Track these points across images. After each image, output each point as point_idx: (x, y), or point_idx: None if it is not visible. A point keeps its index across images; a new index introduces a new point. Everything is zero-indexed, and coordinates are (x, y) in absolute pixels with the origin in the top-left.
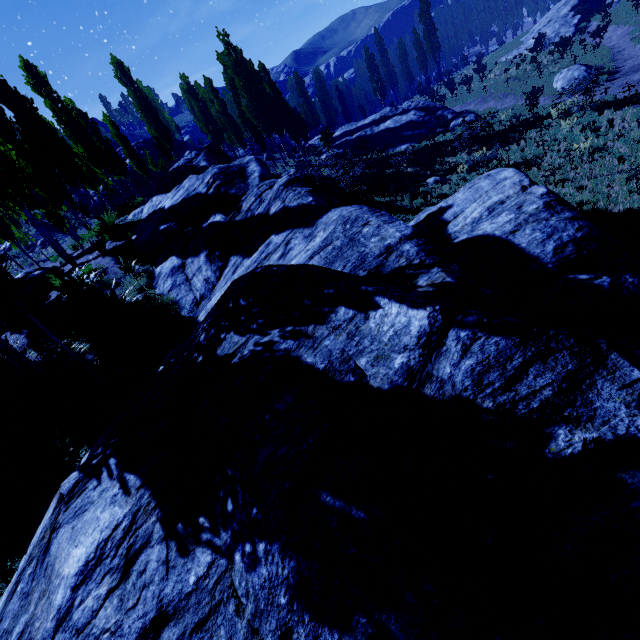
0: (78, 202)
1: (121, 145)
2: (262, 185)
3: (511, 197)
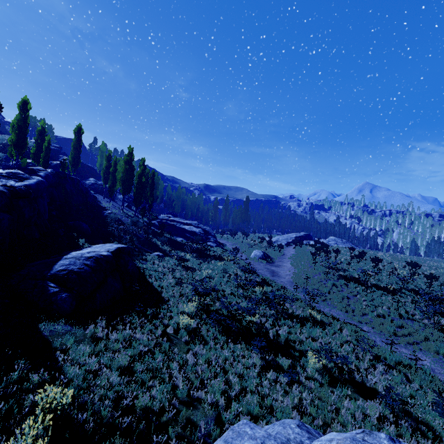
0: (4, 158)
1: (44, 150)
2: (5, 182)
3: (99, 252)
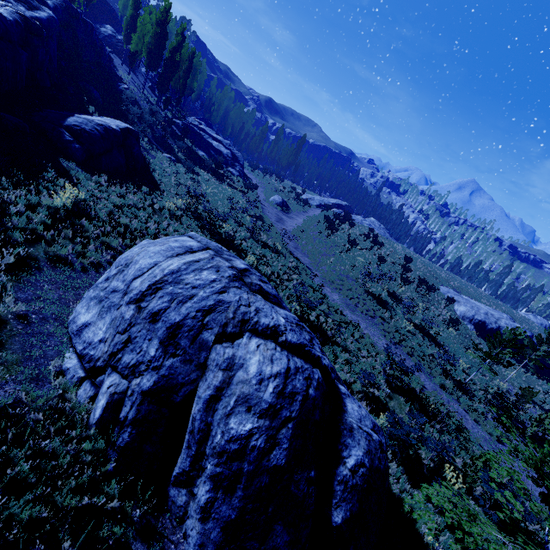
0: None
1: None
2: (17, 8)
3: (109, 124)
